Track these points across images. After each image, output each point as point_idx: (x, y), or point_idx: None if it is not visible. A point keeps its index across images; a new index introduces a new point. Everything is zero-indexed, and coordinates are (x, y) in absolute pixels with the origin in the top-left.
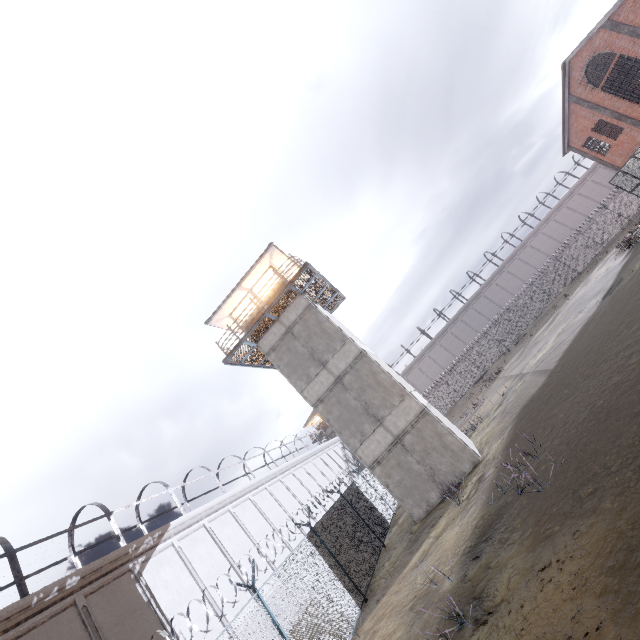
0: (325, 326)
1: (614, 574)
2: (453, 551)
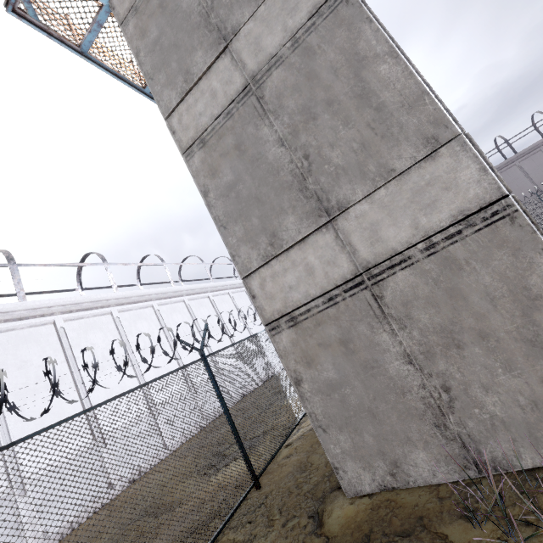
0: None
1: None
2: None
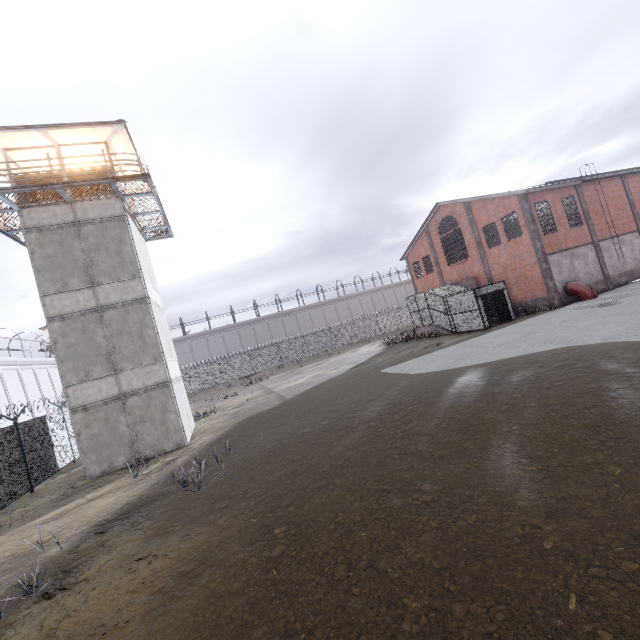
0: (125, 249)
1: (177, 578)
2: (90, 519)
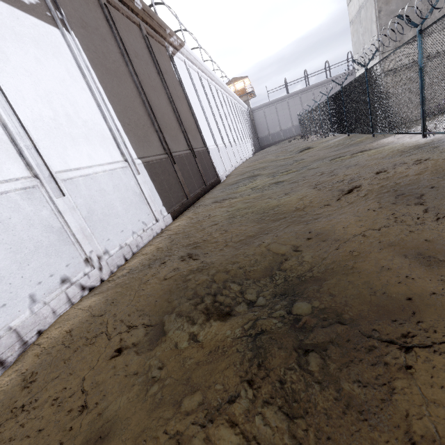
0: None
1: None
2: None
